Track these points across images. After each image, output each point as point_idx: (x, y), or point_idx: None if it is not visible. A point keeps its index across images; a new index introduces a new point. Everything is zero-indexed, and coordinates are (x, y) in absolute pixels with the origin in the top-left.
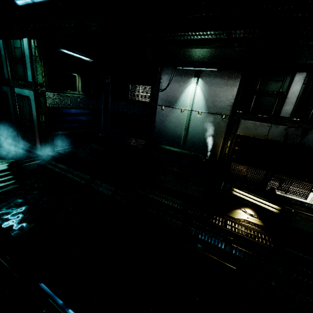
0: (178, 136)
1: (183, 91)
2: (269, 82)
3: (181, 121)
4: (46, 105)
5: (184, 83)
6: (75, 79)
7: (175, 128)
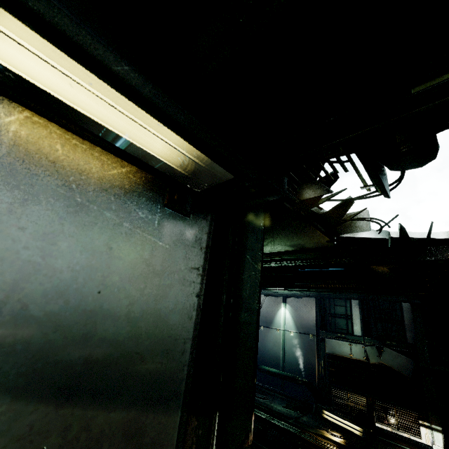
0: (277, 356)
1: (276, 313)
2: (336, 306)
3: (278, 340)
4: None
5: (276, 307)
6: None
7: (273, 347)
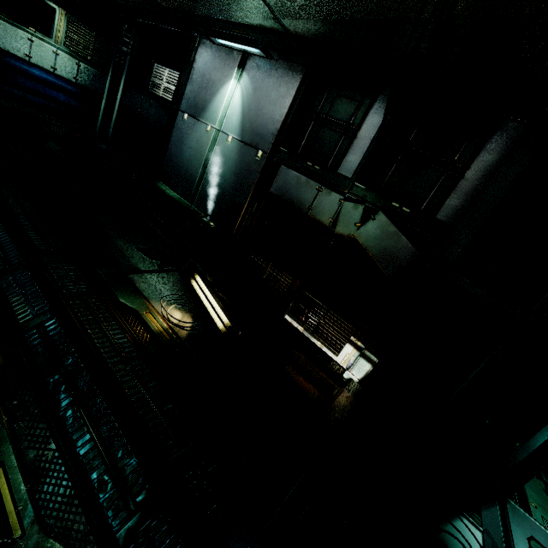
0: (192, 175)
1: (218, 91)
2: (339, 99)
3: (202, 148)
4: None
5: (222, 76)
6: (54, 17)
7: (192, 159)
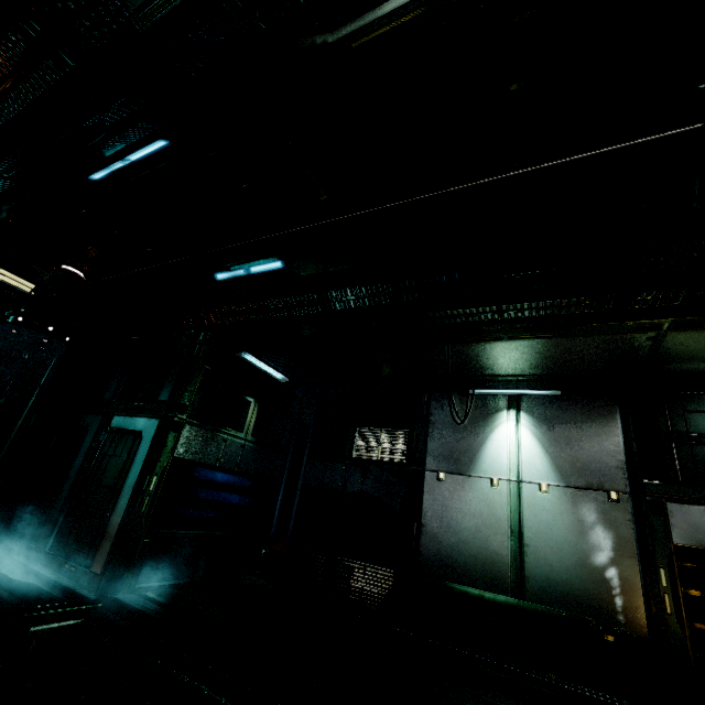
0: (494, 554)
1: (488, 438)
2: (690, 415)
3: (495, 510)
4: (173, 451)
5: (486, 421)
6: (247, 409)
7: (482, 530)
